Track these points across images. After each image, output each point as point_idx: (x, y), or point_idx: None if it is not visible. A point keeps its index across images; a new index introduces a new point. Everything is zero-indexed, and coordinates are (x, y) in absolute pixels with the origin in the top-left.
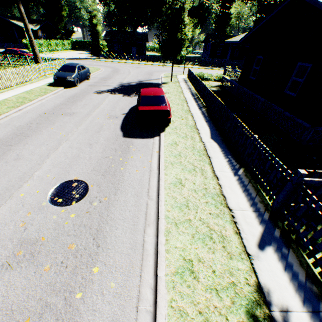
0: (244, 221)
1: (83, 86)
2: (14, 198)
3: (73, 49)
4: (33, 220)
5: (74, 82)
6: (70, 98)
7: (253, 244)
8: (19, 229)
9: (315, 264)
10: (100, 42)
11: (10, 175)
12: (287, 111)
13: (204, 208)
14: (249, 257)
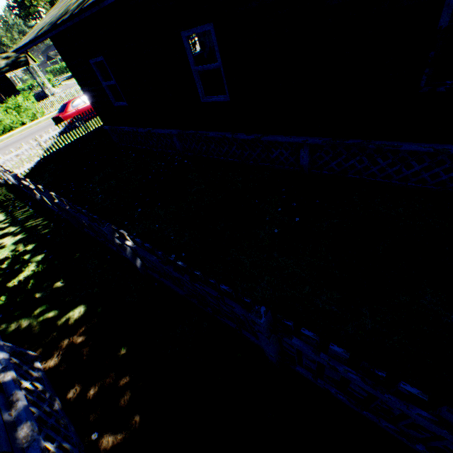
0: None
1: None
2: None
3: None
4: None
5: None
6: None
7: None
8: None
9: None
10: None
11: None
12: None
13: None
14: None
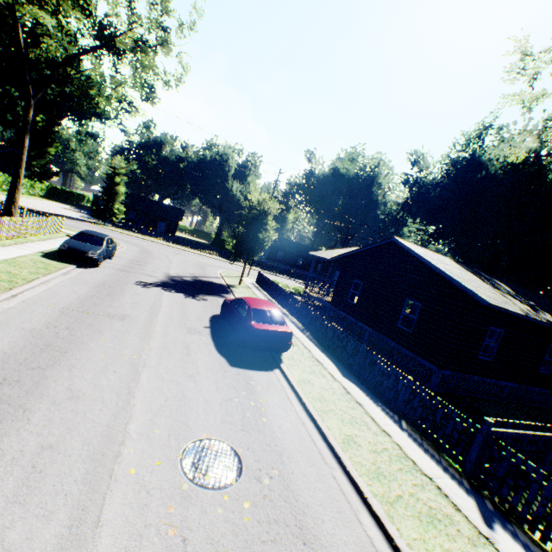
0: (452, 492)
1: (109, 268)
2: (121, 479)
3: (47, 197)
4: (187, 519)
5: (98, 261)
6: (100, 287)
7: (480, 523)
8: (174, 541)
9: (543, 538)
10: (117, 205)
11: (82, 431)
12: (405, 348)
13: (403, 477)
14: (489, 541)
